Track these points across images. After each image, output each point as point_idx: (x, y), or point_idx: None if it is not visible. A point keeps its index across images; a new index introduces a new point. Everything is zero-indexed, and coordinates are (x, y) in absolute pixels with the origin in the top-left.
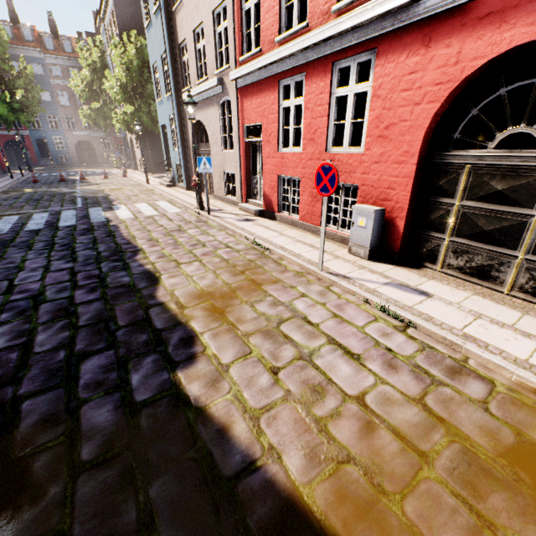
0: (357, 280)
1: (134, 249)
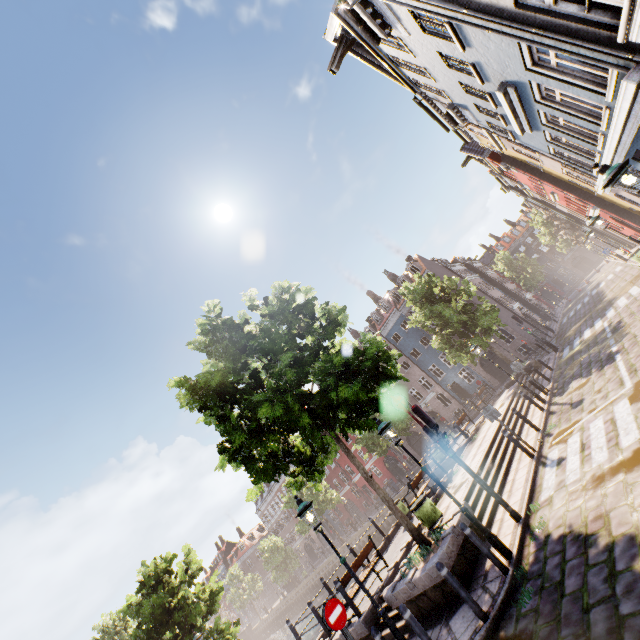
0: None
1: (601, 292)
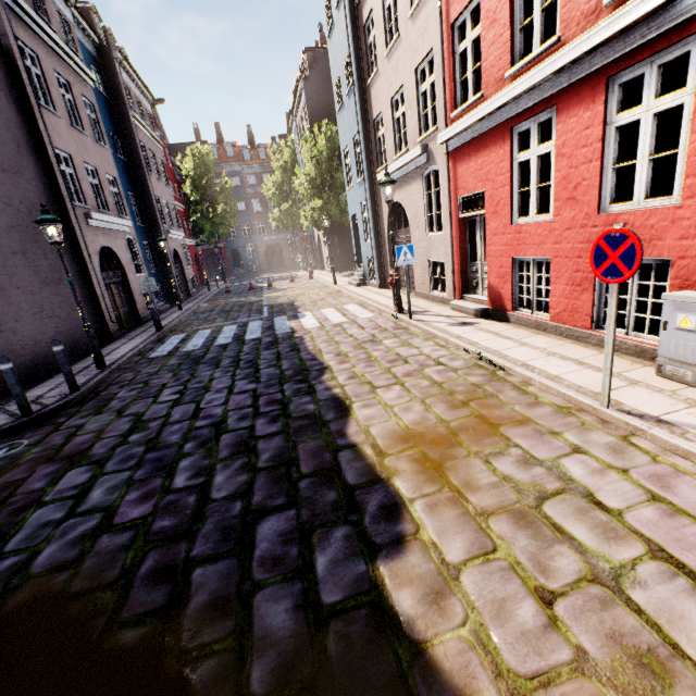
0: (689, 428)
1: (320, 366)
